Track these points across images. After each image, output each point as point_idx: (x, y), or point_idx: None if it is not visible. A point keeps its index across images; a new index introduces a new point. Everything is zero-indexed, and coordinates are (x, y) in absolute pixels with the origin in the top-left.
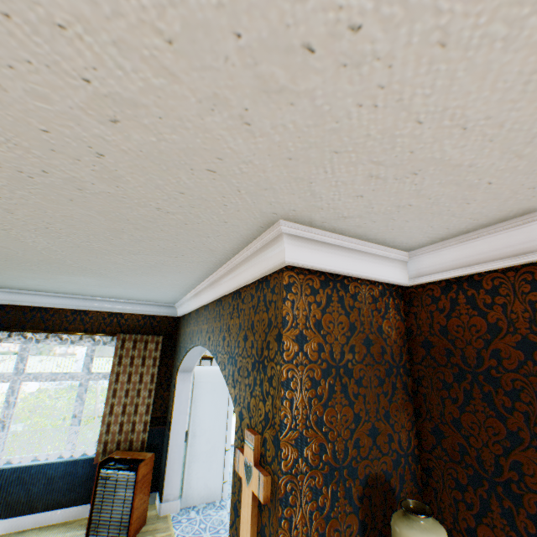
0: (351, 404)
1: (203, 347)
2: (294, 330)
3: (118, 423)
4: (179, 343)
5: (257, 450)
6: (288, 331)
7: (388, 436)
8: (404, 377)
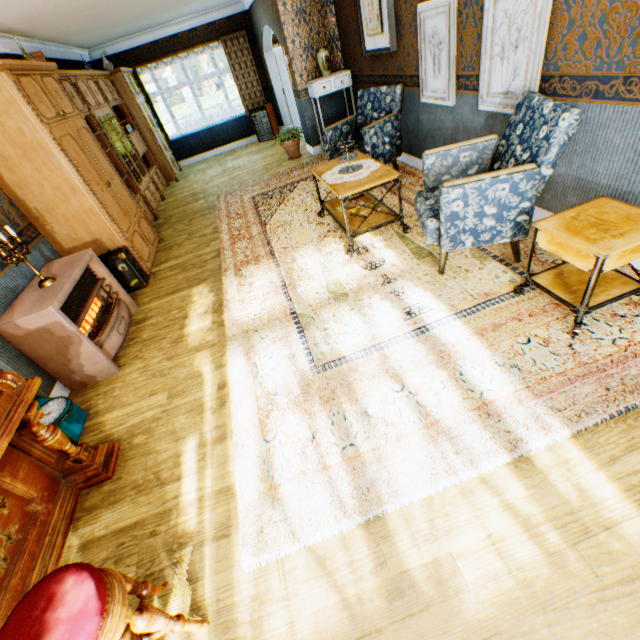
0: (308, 26)
1: (268, 28)
2: (281, 3)
3: (247, 96)
4: (256, 33)
5: (286, 53)
6: (279, 5)
7: (325, 35)
8: (330, 8)
